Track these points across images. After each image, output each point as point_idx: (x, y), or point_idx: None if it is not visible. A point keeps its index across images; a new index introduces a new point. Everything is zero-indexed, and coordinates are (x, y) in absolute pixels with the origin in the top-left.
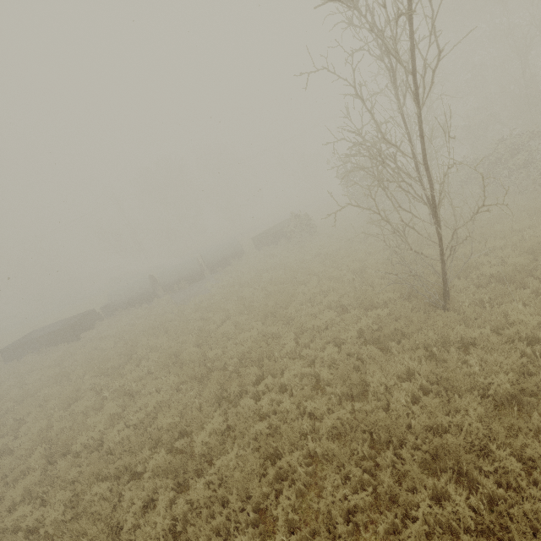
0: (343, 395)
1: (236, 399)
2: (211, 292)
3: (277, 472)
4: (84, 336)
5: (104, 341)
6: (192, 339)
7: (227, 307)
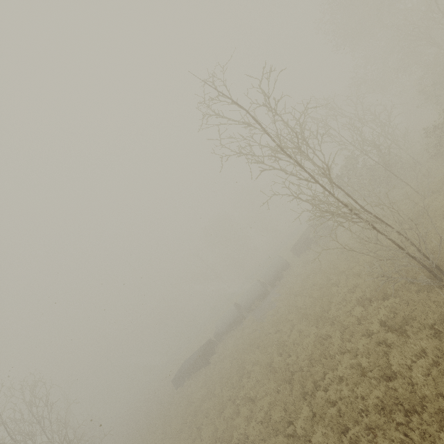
0: (382, 377)
1: (314, 392)
2: (277, 306)
3: (351, 443)
4: (211, 360)
5: (224, 362)
6: (275, 349)
7: (290, 318)
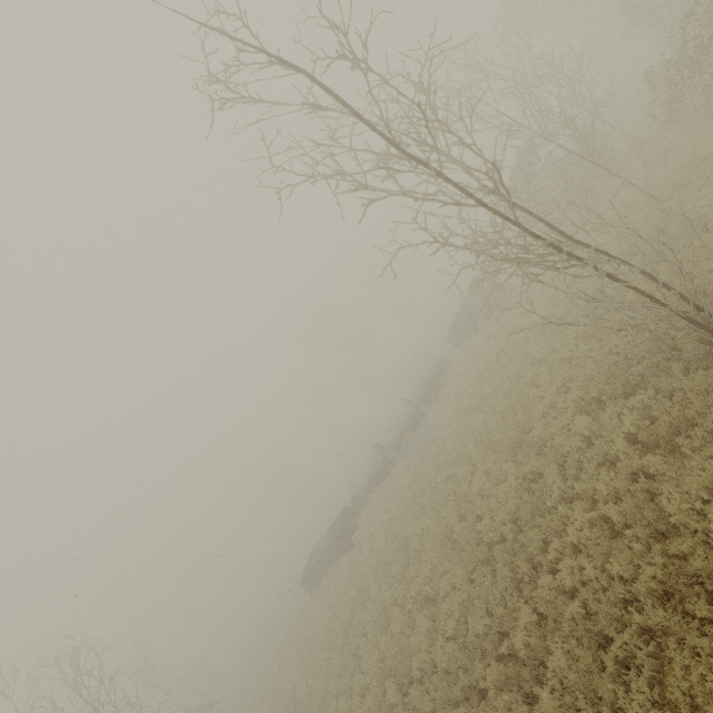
0: (650, 535)
1: (533, 576)
2: (441, 437)
3: (618, 660)
4: (354, 540)
5: (375, 542)
6: (453, 509)
7: (467, 453)
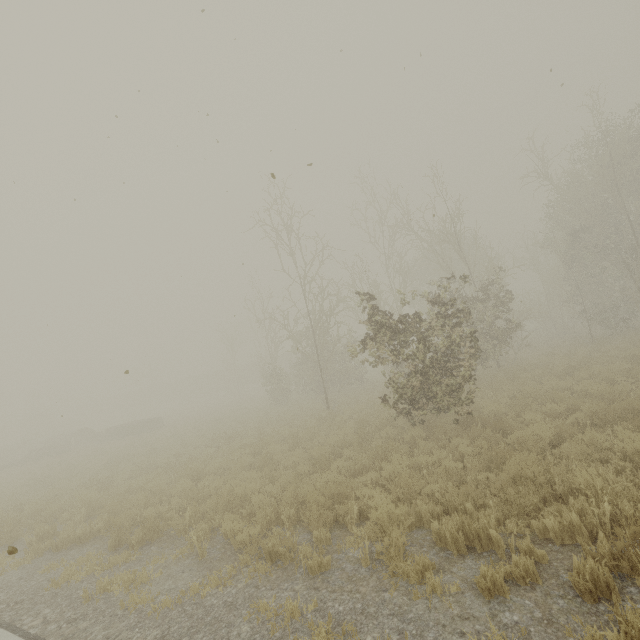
0: None
1: None
2: None
3: None
4: None
5: None
6: None
7: None
